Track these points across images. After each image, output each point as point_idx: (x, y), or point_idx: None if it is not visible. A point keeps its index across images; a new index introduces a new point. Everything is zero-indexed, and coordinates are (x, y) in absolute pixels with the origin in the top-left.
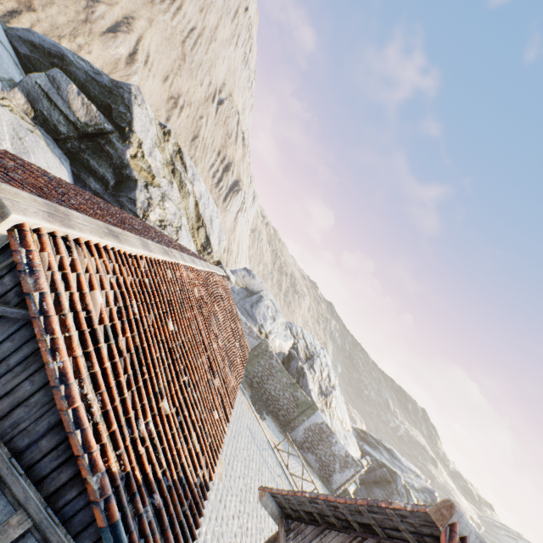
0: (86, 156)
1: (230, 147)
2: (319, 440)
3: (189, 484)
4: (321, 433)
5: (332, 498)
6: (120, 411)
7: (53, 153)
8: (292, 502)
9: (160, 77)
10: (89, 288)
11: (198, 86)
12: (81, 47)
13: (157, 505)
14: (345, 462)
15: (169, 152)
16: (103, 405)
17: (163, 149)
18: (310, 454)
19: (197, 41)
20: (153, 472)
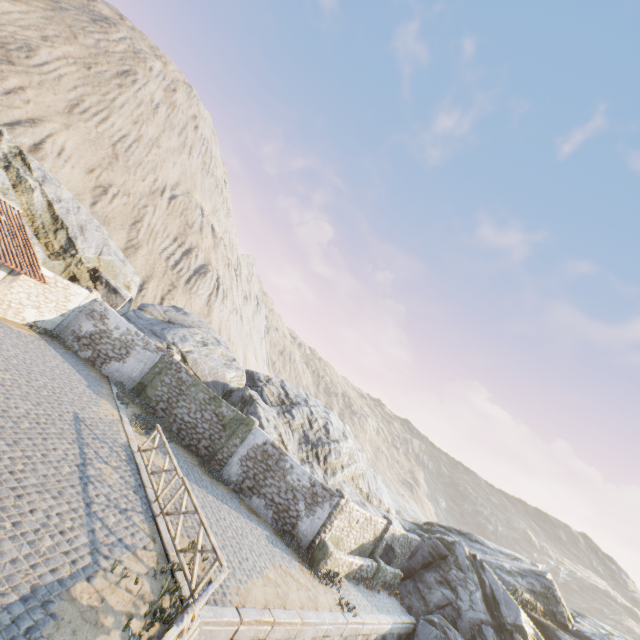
0: None
1: (192, 235)
2: (266, 471)
3: None
4: (266, 460)
5: None
6: None
7: None
8: None
9: (83, 169)
10: None
11: (139, 181)
12: None
13: None
14: (313, 496)
15: (2, 151)
16: None
17: None
18: (255, 498)
19: (132, 145)
20: None
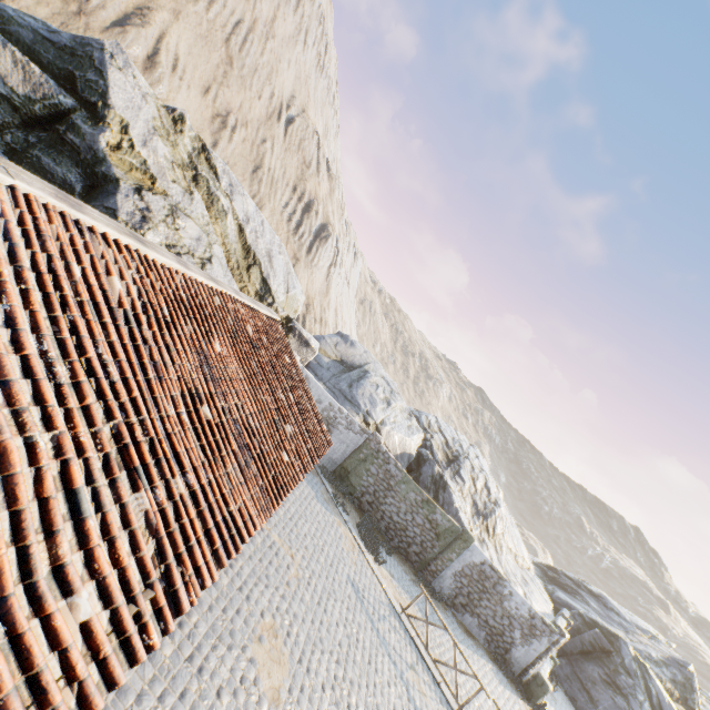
0: (36, 152)
1: (310, 180)
2: (481, 592)
3: None
4: (482, 581)
5: None
6: None
7: None
8: None
9: (198, 89)
10: None
11: (254, 100)
12: None
13: None
14: (531, 628)
15: (185, 149)
16: None
17: (174, 145)
18: (467, 615)
19: (246, 38)
20: None
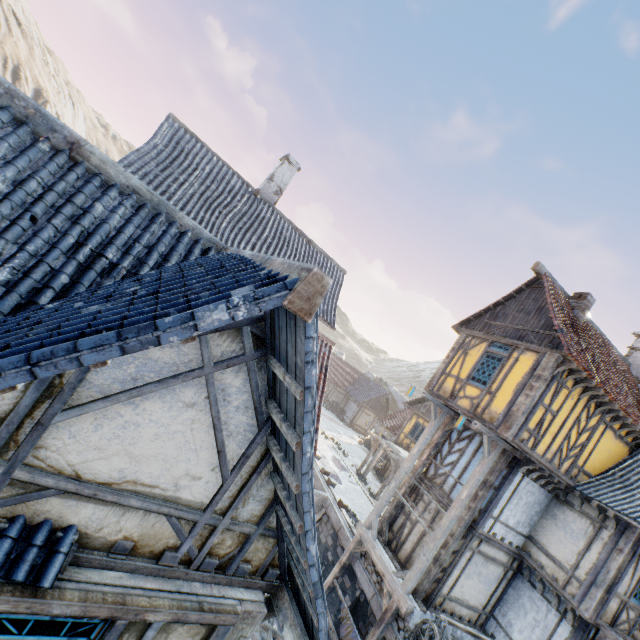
0: None
1: (6, 41)
2: None
3: None
4: None
5: None
6: None
7: None
8: None
9: None
10: None
11: None
12: None
13: None
14: None
15: None
16: None
17: None
18: None
19: None
20: None
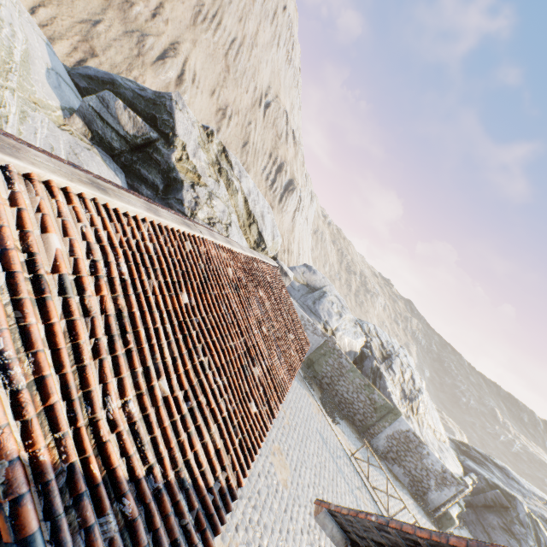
0: (138, 166)
1: (281, 147)
2: (406, 451)
3: (198, 489)
4: (407, 443)
5: (408, 528)
6: (72, 382)
7: (108, 167)
8: (355, 526)
9: (208, 92)
10: (41, 231)
11: (243, 94)
12: (136, 79)
13: (129, 514)
14: (442, 479)
15: (213, 152)
16: (36, 370)
17: (207, 150)
18: (396, 466)
19: (238, 50)
20: (129, 468)
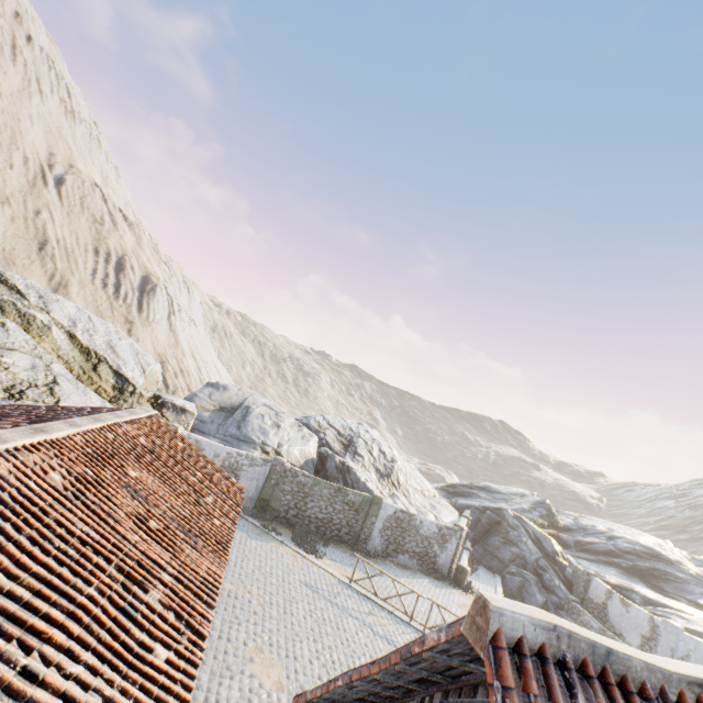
0: None
1: (109, 236)
2: (402, 533)
3: None
4: (400, 524)
5: (365, 671)
6: None
7: None
8: (335, 699)
9: None
10: None
11: (6, 171)
12: None
13: None
14: (442, 537)
15: None
16: None
17: None
18: (400, 555)
19: None
20: None
